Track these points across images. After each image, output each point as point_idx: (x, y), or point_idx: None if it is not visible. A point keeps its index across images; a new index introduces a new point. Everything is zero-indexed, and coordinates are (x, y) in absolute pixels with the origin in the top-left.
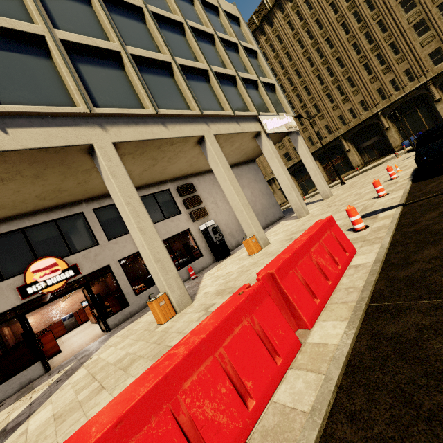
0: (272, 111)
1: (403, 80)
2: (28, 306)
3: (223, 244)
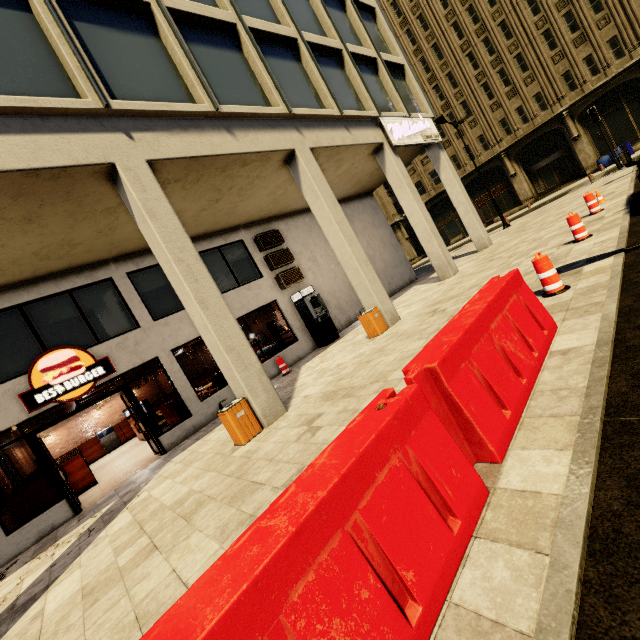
0: (400, 109)
1: (605, 57)
2: (45, 420)
3: (327, 322)
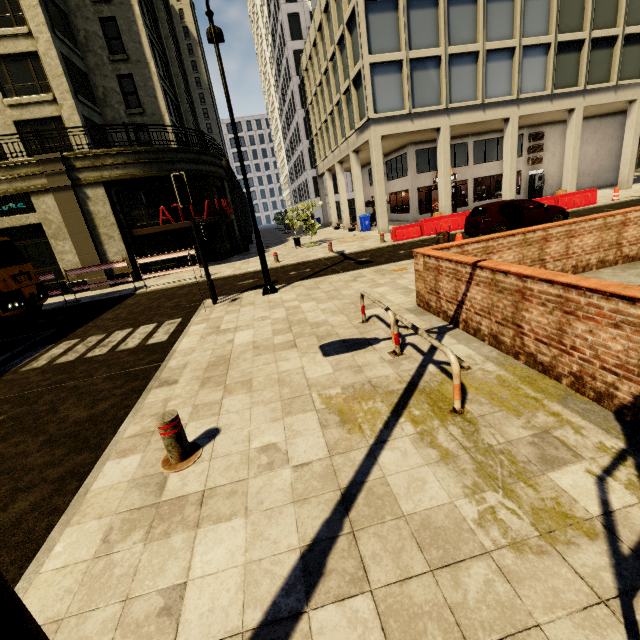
0: None
1: None
2: None
3: (540, 191)
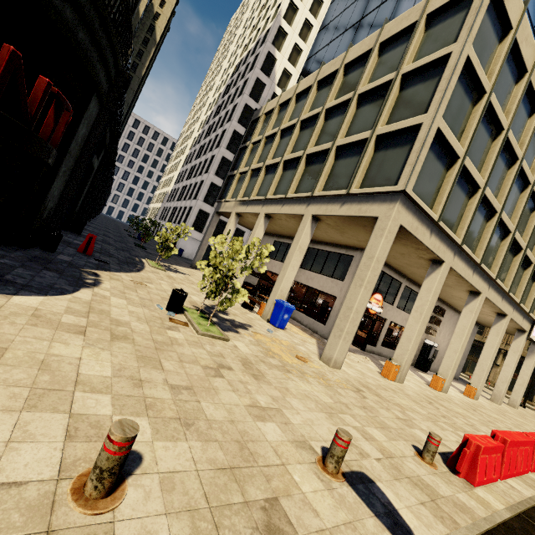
0: None
1: None
2: None
3: (430, 363)
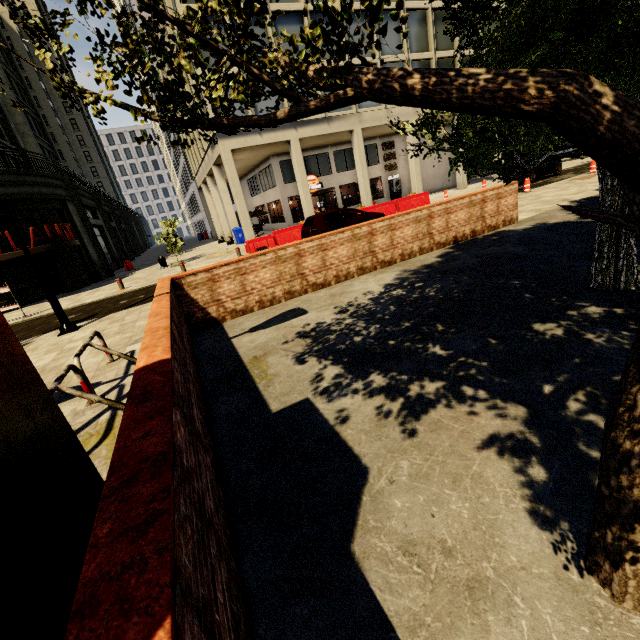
0: None
1: None
2: None
3: (399, 194)
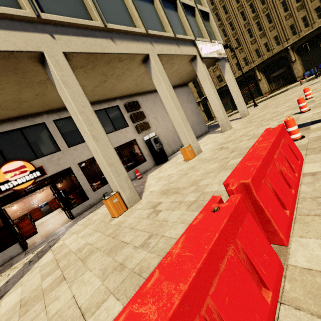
0: (206, 37)
1: (313, 17)
2: (10, 198)
3: (162, 152)
